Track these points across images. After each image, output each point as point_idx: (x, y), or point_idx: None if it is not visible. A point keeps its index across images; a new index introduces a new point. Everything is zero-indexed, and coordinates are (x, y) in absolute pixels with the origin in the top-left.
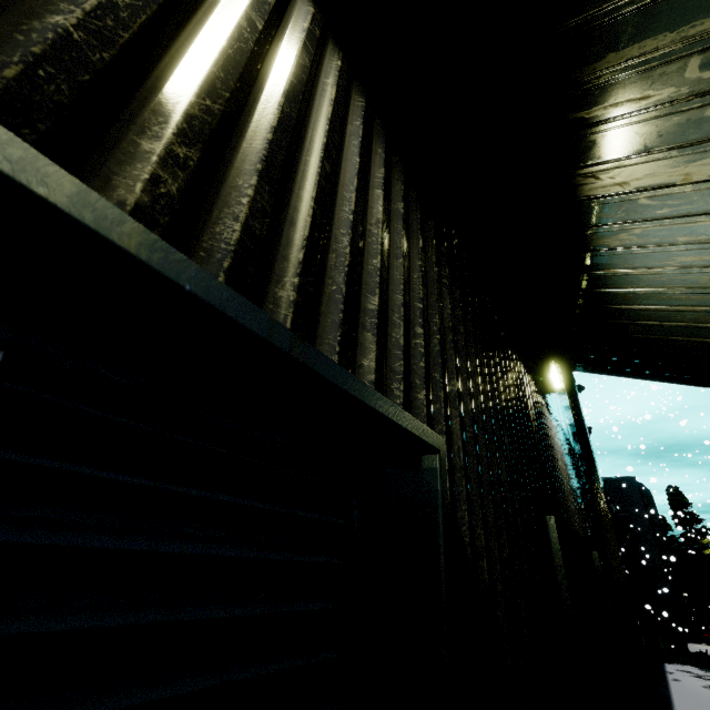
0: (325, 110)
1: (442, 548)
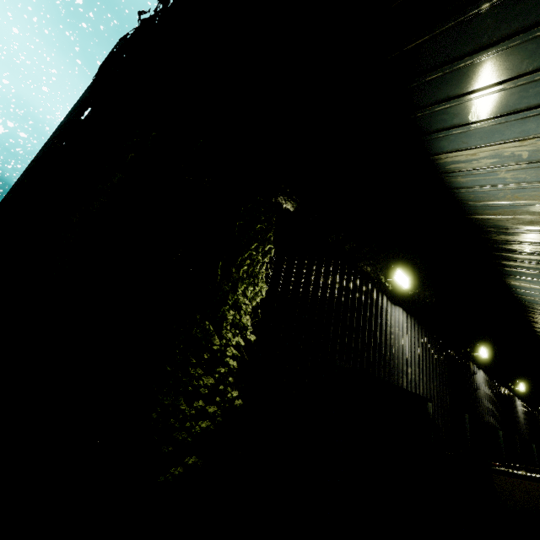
0: (525, 415)
1: (535, 452)
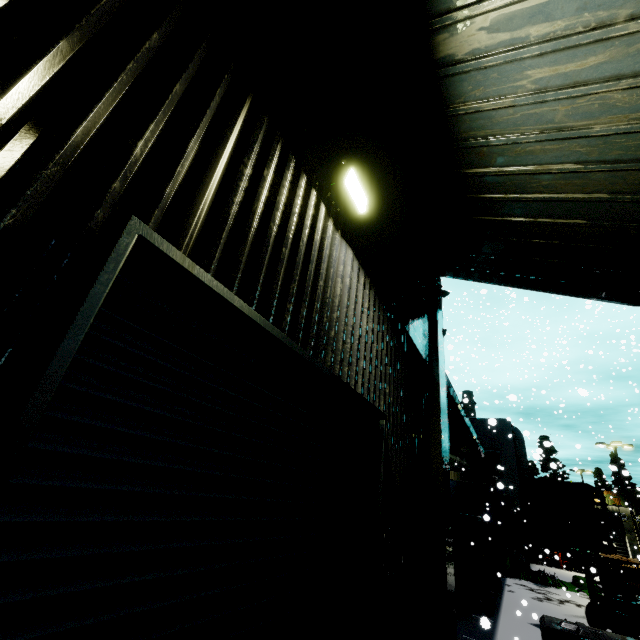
0: None
1: None
